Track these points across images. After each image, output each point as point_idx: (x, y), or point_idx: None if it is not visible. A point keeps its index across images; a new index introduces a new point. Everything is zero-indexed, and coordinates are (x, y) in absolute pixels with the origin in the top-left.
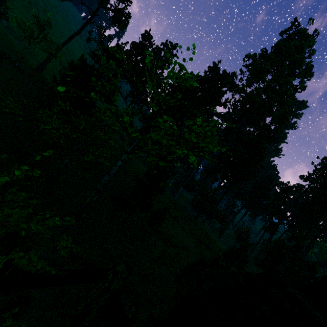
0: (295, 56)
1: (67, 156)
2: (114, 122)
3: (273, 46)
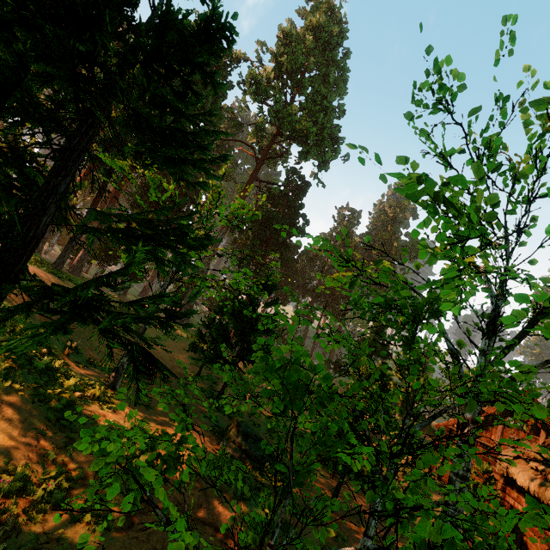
0: (333, 55)
1: (2, 458)
2: (510, 341)
3: (306, 21)
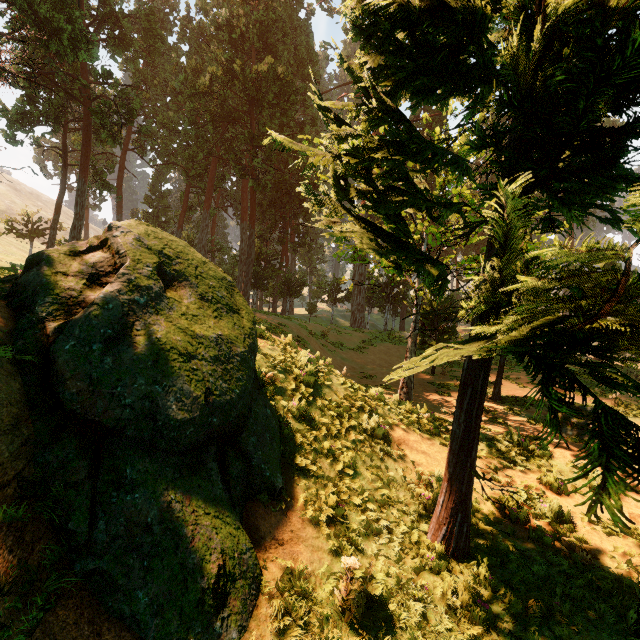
0: None
1: None
2: None
3: None
